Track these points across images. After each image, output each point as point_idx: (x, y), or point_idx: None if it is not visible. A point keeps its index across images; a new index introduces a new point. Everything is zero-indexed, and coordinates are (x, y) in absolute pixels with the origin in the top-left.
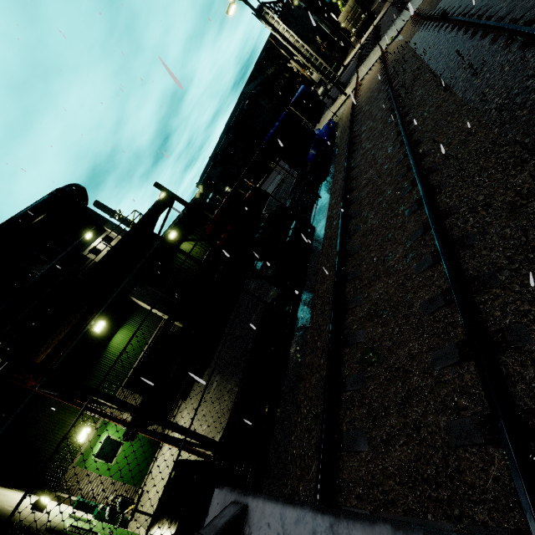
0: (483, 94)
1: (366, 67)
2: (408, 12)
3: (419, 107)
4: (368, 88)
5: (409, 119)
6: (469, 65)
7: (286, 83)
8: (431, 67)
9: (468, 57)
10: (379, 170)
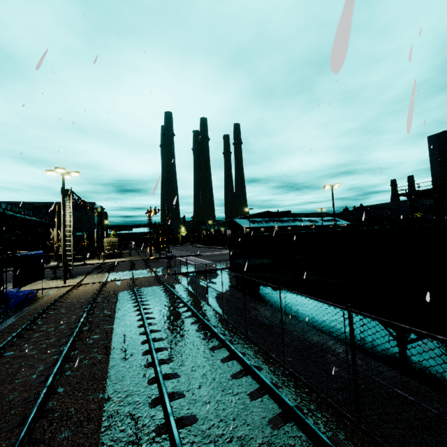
0: (108, 397)
1: (92, 279)
2: (132, 274)
3: (86, 350)
4: (79, 295)
5: (73, 354)
6: (125, 349)
7: (42, 232)
8: (115, 323)
9: (131, 339)
10: (4, 394)
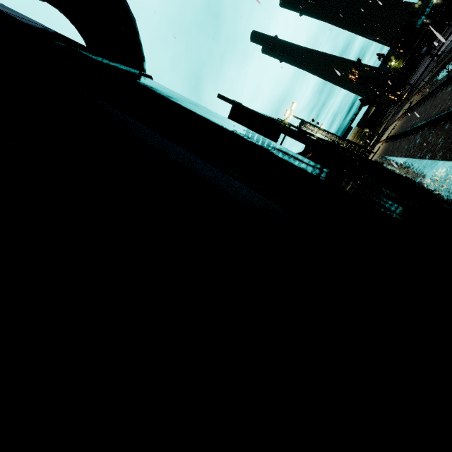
0: None
1: (386, 134)
2: (411, 99)
3: None
4: (397, 128)
5: None
6: None
7: None
8: None
9: None
10: (448, 95)
